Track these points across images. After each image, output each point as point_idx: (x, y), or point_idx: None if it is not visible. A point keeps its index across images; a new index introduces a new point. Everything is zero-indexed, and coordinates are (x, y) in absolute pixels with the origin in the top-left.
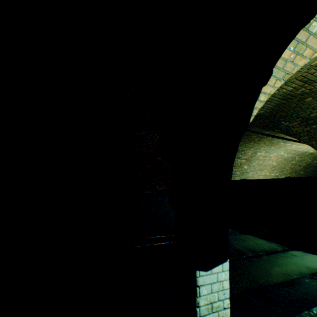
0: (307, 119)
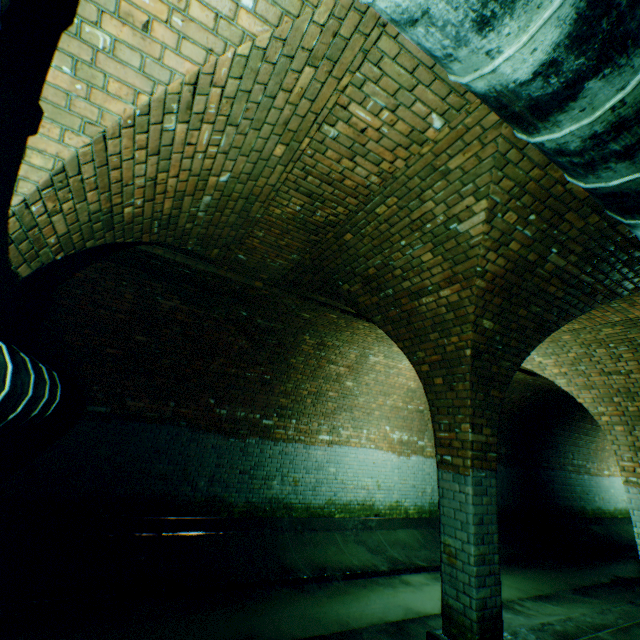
0: (368, 278)
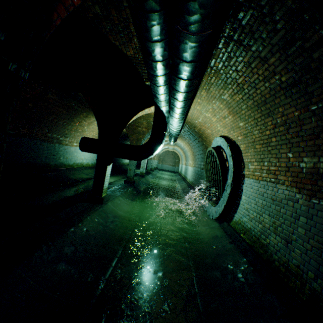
0: None
